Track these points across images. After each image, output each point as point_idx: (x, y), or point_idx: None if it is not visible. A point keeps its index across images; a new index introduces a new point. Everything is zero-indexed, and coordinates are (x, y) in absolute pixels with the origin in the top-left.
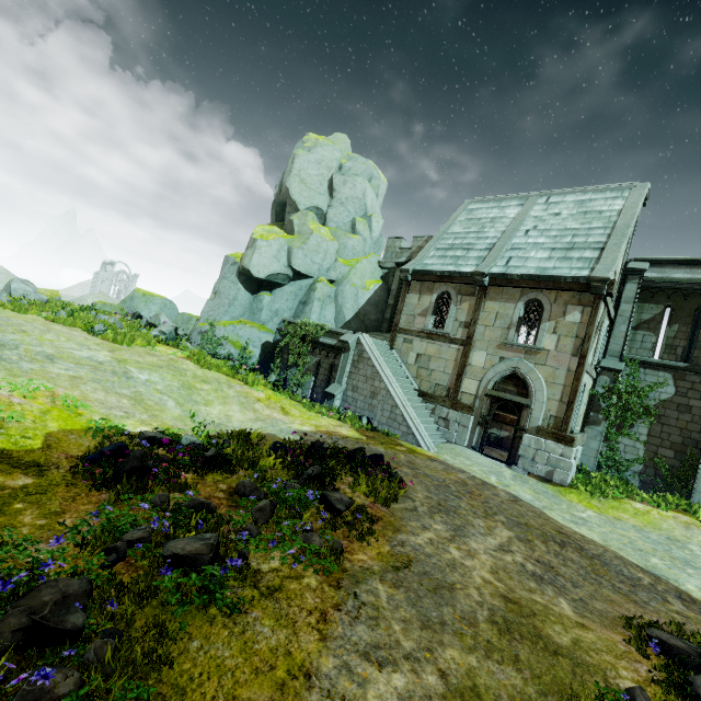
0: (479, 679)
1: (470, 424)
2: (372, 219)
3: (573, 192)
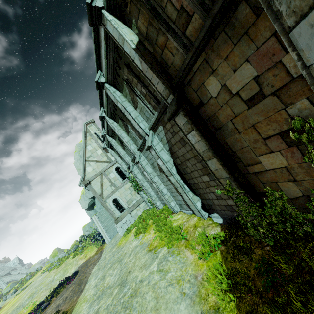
0: None
1: None
2: None
3: None
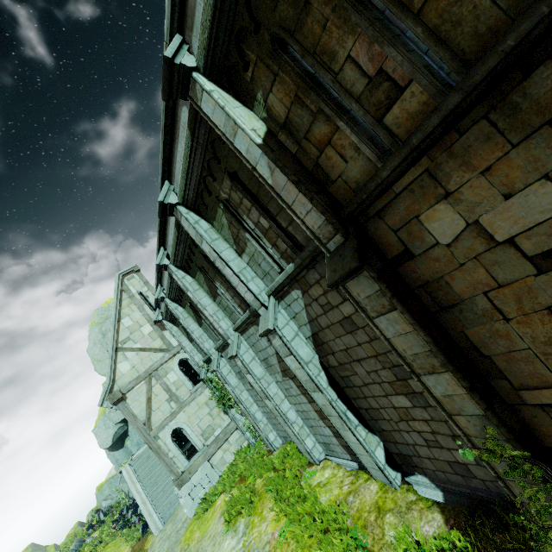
0: None
1: None
2: None
3: None
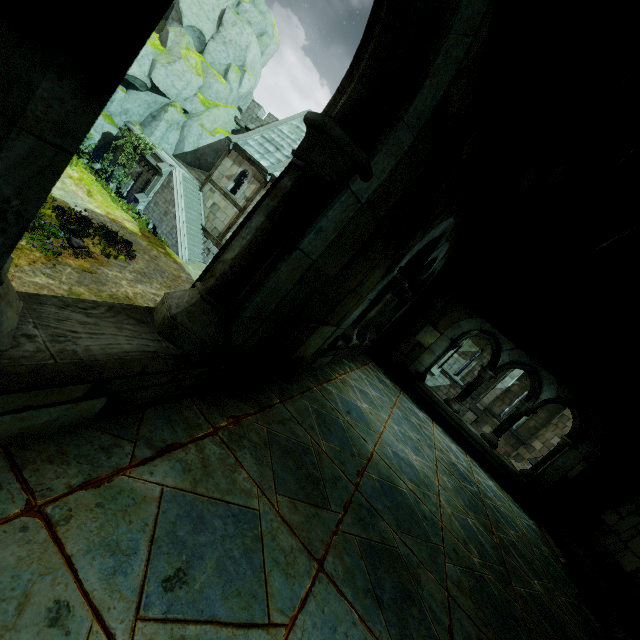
0: (84, 295)
1: None
2: (246, 75)
3: None
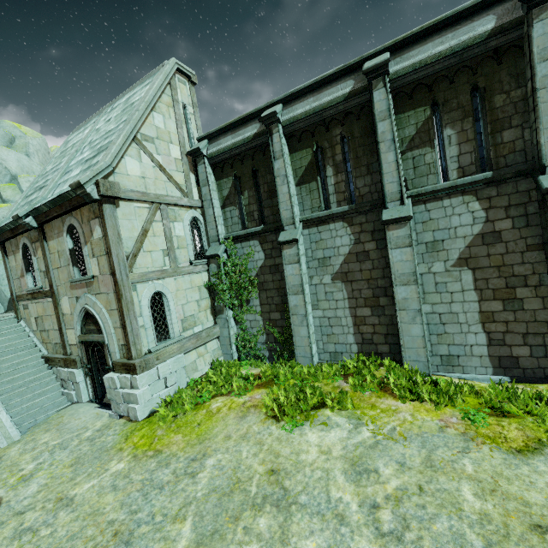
0: None
1: (78, 378)
2: (20, 181)
3: (128, 91)
